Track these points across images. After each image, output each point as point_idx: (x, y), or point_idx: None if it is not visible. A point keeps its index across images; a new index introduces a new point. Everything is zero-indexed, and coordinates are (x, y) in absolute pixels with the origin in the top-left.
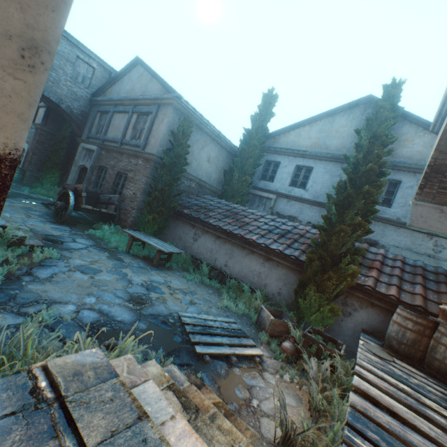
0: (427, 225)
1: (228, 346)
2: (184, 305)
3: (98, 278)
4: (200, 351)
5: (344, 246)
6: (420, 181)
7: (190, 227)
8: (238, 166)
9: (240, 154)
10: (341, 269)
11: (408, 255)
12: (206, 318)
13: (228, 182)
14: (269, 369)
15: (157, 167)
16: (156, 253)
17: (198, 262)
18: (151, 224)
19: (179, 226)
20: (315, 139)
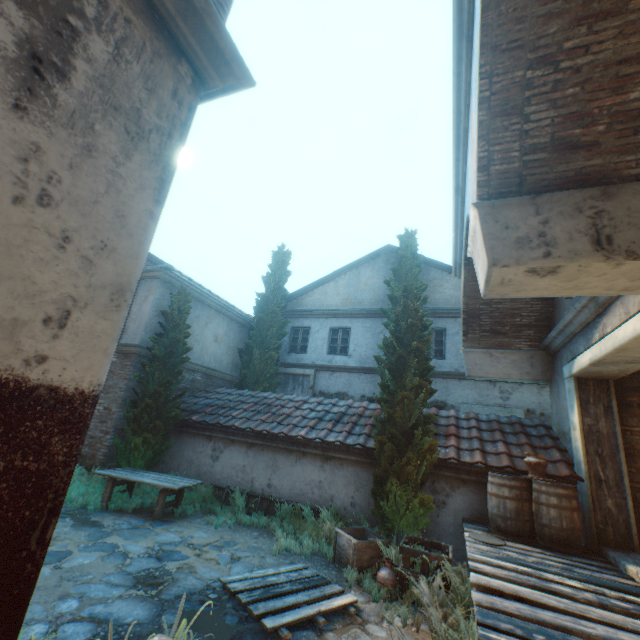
0: (483, 372)
1: (307, 604)
2: (224, 566)
3: (70, 565)
4: (272, 625)
5: (412, 415)
6: (462, 327)
7: (204, 440)
8: (257, 340)
9: (258, 325)
10: (418, 445)
11: (480, 410)
12: (264, 574)
13: (246, 364)
14: (371, 619)
15: (145, 363)
16: (159, 496)
17: (226, 492)
18: (141, 451)
19: (186, 443)
20: (344, 295)
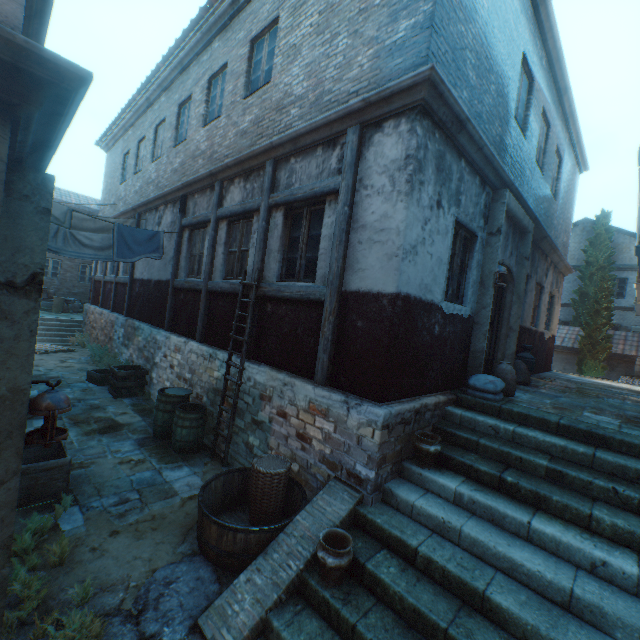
0: None
1: None
2: None
3: None
4: None
5: (600, 335)
6: None
7: None
8: None
9: None
10: (602, 346)
11: None
12: None
13: None
14: None
15: None
16: None
17: None
18: None
19: None
20: None
